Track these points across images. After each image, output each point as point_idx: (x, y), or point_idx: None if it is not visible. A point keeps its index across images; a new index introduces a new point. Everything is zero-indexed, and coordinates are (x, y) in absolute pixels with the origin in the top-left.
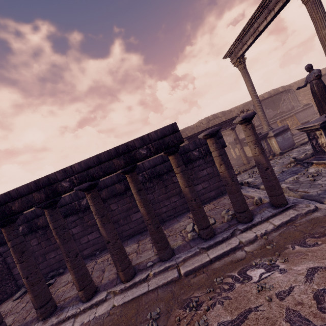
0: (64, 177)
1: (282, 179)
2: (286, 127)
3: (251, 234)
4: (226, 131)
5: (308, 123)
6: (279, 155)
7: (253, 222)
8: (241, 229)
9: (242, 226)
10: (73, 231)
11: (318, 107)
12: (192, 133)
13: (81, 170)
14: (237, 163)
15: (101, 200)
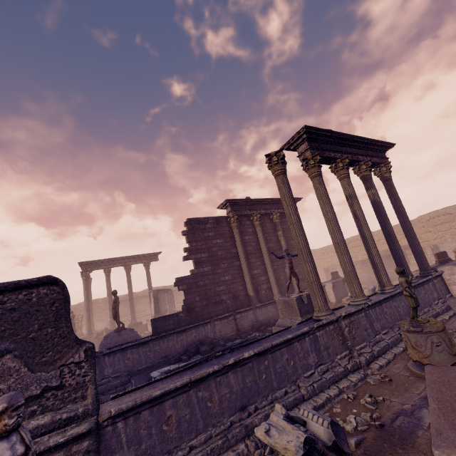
0: None
1: None
2: (99, 332)
3: None
4: (102, 317)
5: None
6: None
7: None
8: None
9: None
10: None
11: None
12: None
13: None
14: None
15: None
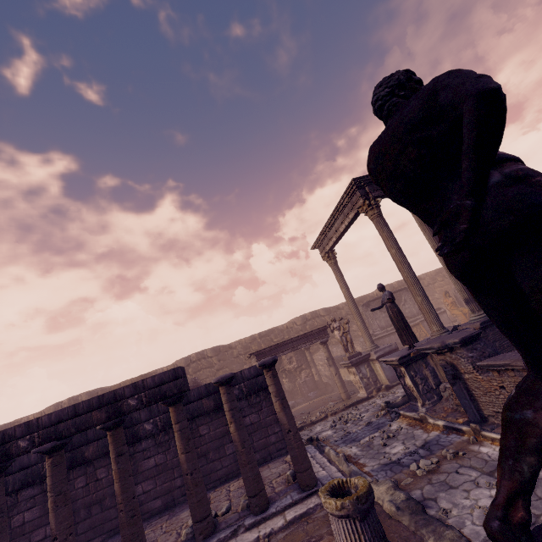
0: (25, 433)
1: (360, 437)
2: (393, 347)
3: (254, 534)
4: (333, 338)
5: (393, 354)
6: (385, 390)
7: (265, 513)
8: (246, 525)
9: (250, 520)
10: (25, 515)
11: (398, 335)
12: (280, 338)
13: (49, 424)
14: (338, 395)
15: (65, 469)
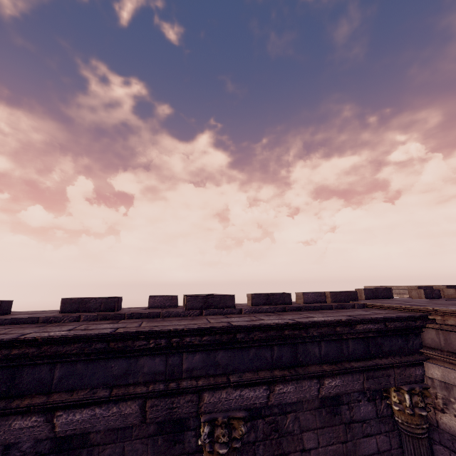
0: None
1: None
2: None
3: None
4: None
5: None
6: None
7: None
8: None
9: None
10: None
11: None
12: None
13: None
14: None
15: None
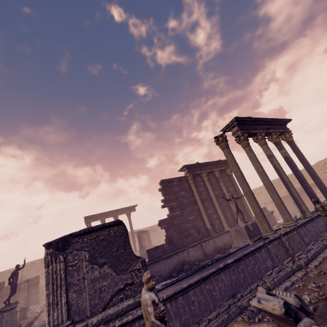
0: None
1: None
2: None
3: None
4: None
5: None
6: None
7: None
8: None
9: None
10: None
11: None
12: None
13: None
14: None
15: None
